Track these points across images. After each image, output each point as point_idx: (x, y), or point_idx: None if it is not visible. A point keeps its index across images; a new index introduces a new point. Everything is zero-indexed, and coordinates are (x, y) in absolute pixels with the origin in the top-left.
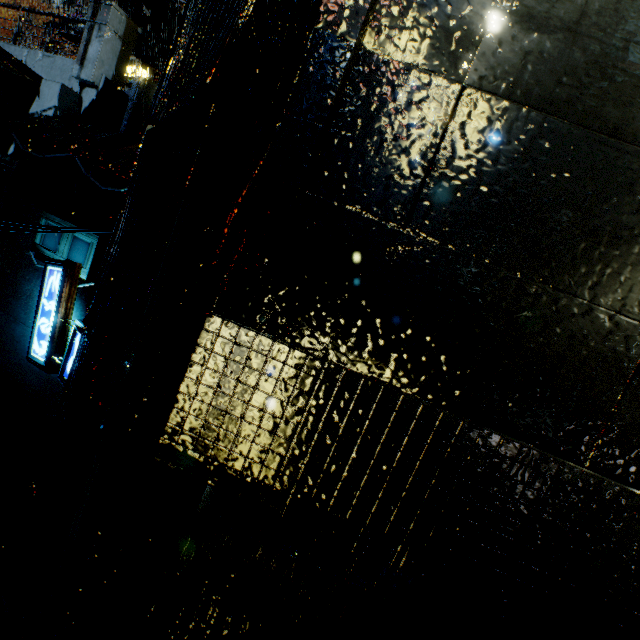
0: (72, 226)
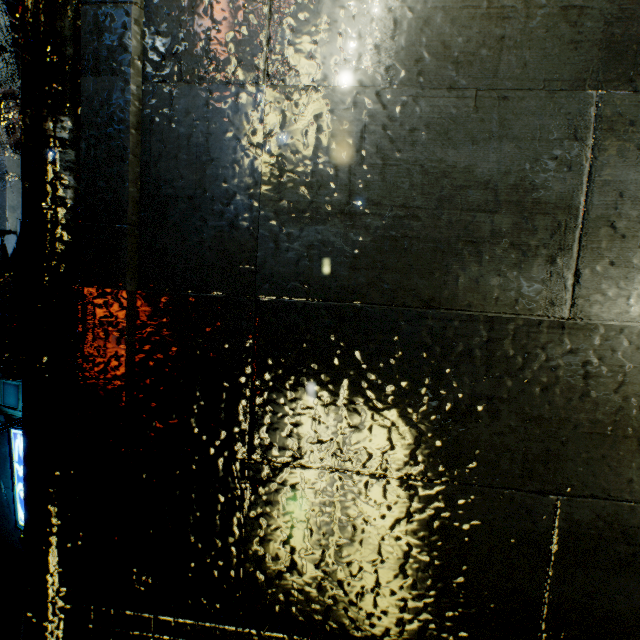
0: None
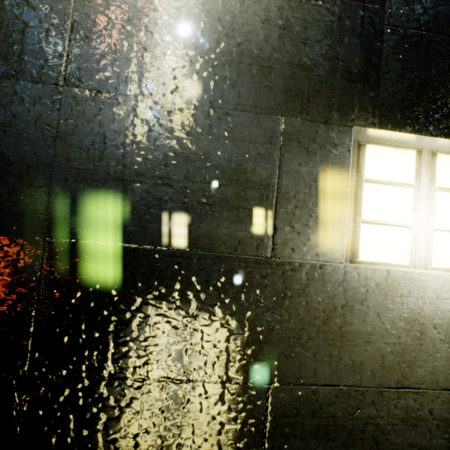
0: None
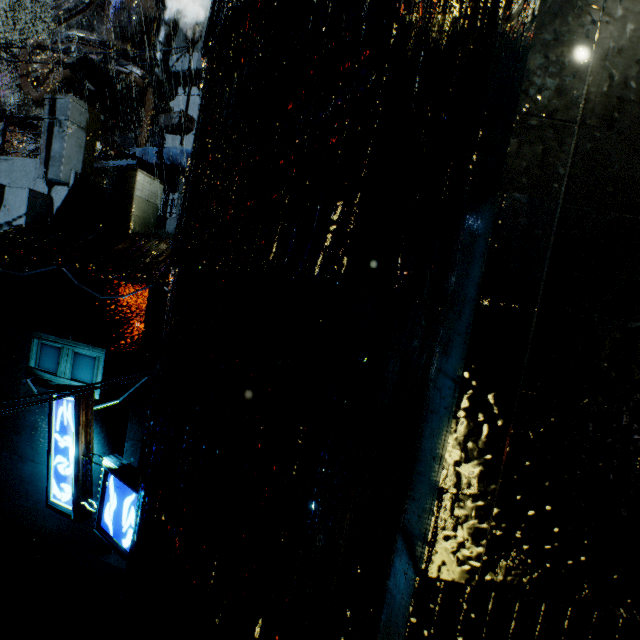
0: (71, 342)
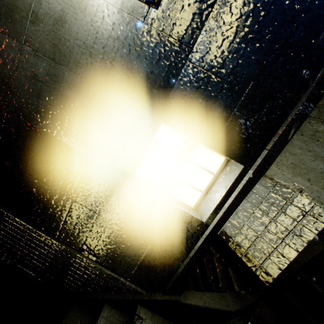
0: None
